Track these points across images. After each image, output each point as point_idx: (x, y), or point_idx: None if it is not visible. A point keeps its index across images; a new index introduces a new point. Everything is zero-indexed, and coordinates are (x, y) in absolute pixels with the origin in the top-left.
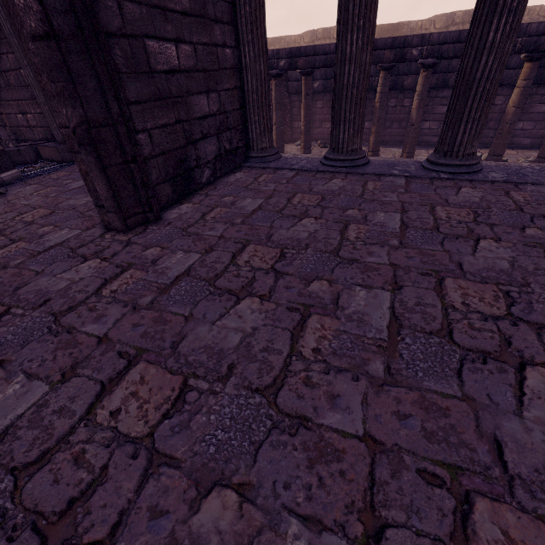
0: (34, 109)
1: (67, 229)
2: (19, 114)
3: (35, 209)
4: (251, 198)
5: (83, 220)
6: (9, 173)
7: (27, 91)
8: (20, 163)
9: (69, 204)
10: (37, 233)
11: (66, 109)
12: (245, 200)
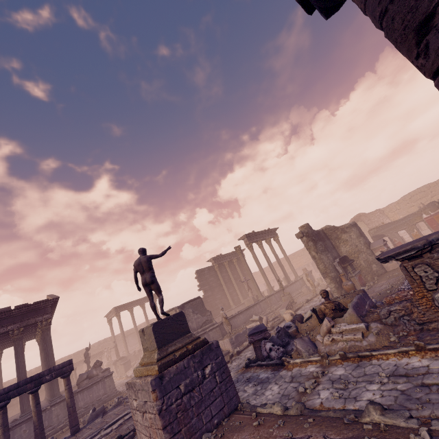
0: None
1: None
2: None
3: None
4: None
5: None
6: None
7: None
8: None
9: None
10: None
11: None
12: None
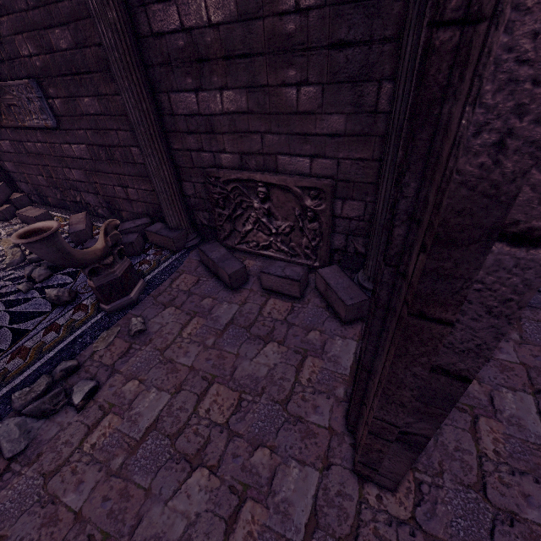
0: (138, 185)
1: (294, 463)
2: (117, 186)
3: (209, 383)
4: (509, 390)
5: (301, 435)
6: (136, 288)
7: (134, 168)
8: (130, 255)
9: (249, 375)
10: (258, 472)
11: (418, 421)
12: (504, 395)
